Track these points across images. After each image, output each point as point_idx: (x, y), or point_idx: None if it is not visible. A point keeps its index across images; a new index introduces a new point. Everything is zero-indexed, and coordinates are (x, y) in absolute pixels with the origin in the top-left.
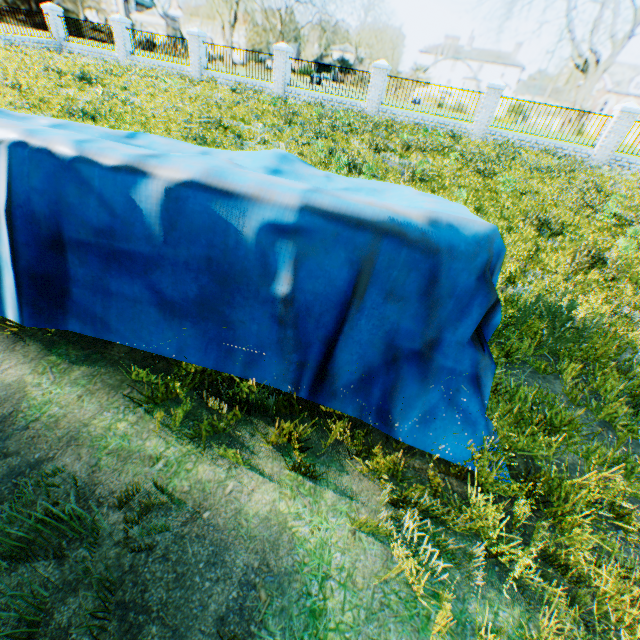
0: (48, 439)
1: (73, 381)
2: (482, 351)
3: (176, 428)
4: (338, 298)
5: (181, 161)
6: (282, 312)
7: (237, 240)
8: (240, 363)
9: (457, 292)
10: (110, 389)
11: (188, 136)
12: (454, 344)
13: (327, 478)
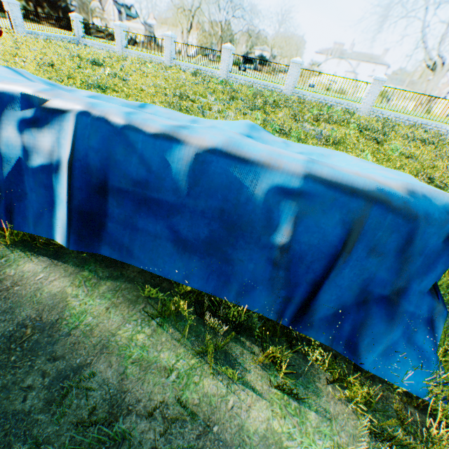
0: (85, 346)
1: (101, 294)
2: (437, 299)
3: (182, 342)
4: (329, 250)
5: (205, 132)
6: (277, 256)
7: (247, 197)
8: (234, 292)
9: (426, 251)
10: (129, 303)
11: (168, 105)
12: (417, 292)
13: (307, 399)
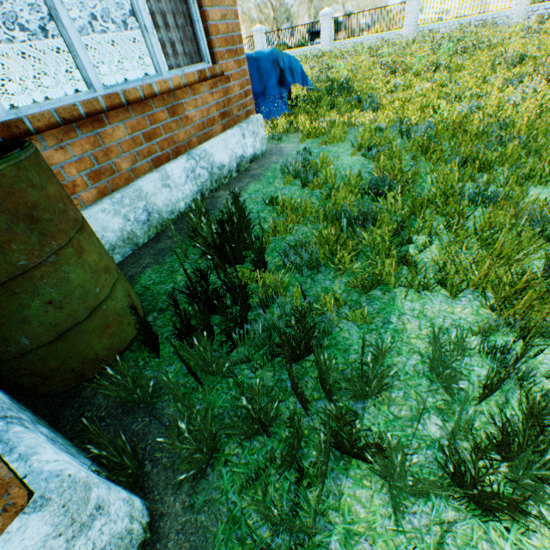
0: None
1: None
2: (282, 88)
3: None
4: None
5: None
6: None
7: None
8: None
9: (267, 70)
10: None
11: None
12: (271, 87)
13: None
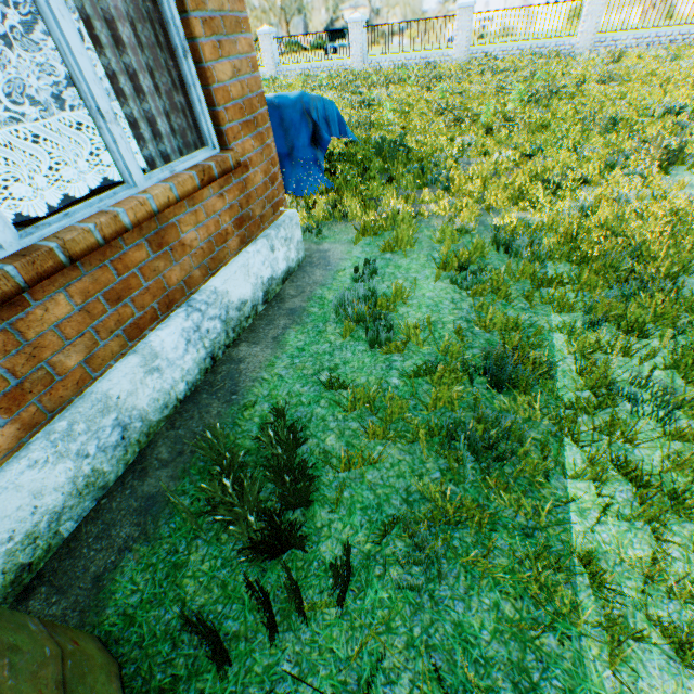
0: None
1: None
2: (317, 149)
3: None
4: None
5: None
6: None
7: None
8: None
9: (294, 123)
10: None
11: None
12: (301, 147)
13: None
